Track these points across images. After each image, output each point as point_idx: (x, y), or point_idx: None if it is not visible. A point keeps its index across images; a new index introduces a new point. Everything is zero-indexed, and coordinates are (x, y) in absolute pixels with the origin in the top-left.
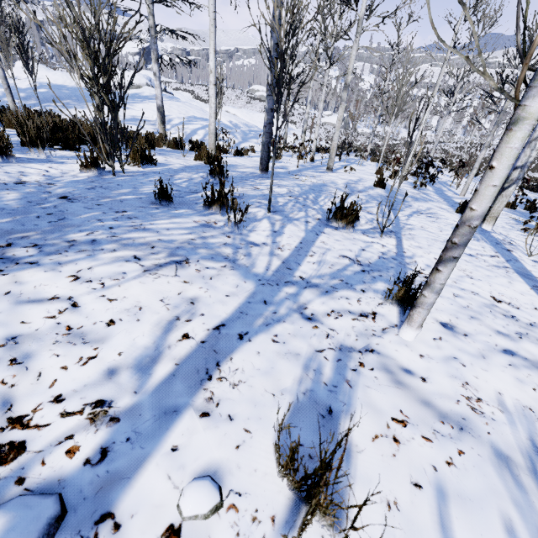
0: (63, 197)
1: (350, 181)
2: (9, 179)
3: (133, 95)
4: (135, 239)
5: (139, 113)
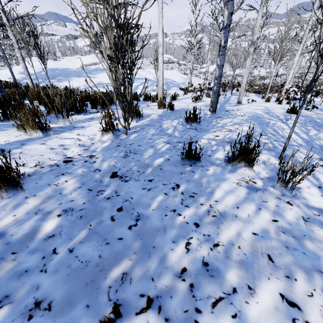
0: (114, 175)
1: (263, 110)
2: (57, 157)
3: (95, 69)
4: (239, 244)
5: (101, 80)
